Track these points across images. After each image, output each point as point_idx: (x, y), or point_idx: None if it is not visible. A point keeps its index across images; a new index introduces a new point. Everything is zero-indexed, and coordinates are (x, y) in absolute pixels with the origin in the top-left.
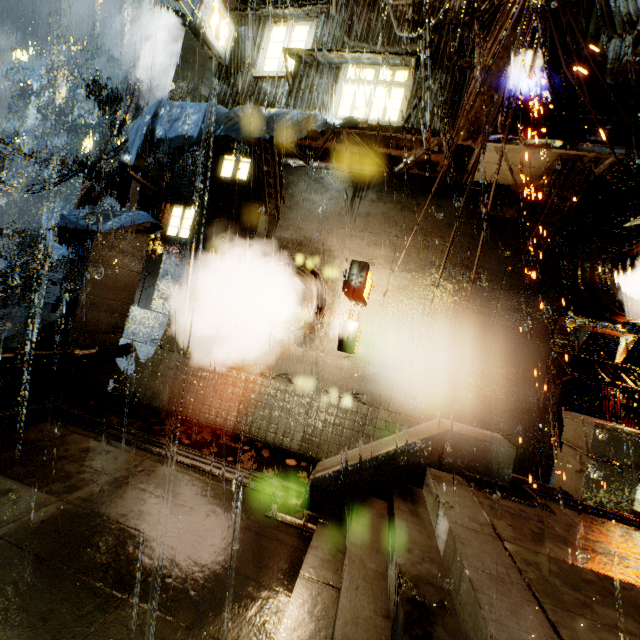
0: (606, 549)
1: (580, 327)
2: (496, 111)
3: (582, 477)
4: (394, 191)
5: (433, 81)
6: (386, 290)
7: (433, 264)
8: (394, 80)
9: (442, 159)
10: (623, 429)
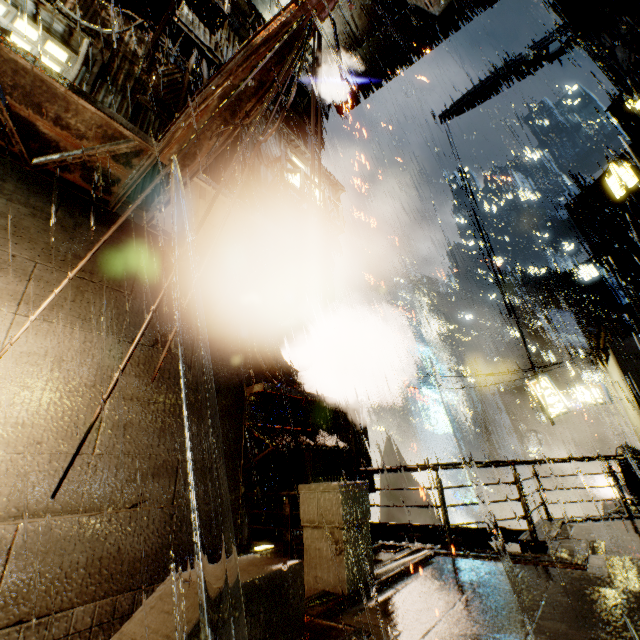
0: (443, 639)
1: (265, 395)
2: (222, 142)
3: (343, 559)
4: (33, 190)
5: (105, 92)
6: (5, 350)
7: (103, 315)
8: (44, 47)
9: (127, 177)
10: (356, 482)
